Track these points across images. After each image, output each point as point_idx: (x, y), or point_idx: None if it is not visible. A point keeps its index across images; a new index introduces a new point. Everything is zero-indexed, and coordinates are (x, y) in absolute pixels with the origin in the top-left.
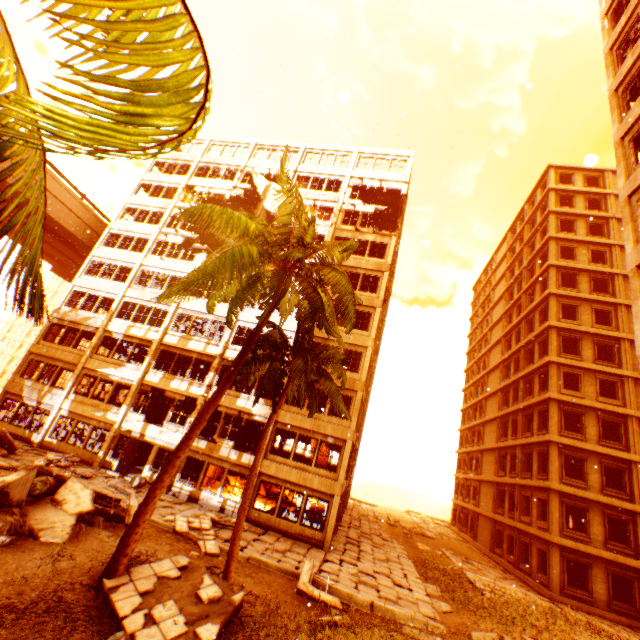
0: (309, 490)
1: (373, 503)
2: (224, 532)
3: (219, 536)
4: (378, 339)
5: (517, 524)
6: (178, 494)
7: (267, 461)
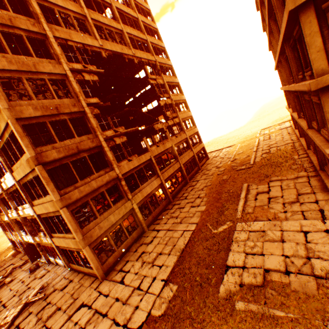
0: (75, 248)
1: (245, 134)
2: (27, 312)
3: (15, 324)
4: (124, 57)
5: (308, 134)
6: (53, 262)
7: (53, 239)
